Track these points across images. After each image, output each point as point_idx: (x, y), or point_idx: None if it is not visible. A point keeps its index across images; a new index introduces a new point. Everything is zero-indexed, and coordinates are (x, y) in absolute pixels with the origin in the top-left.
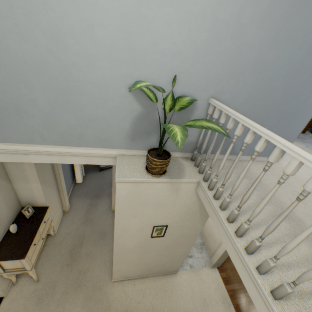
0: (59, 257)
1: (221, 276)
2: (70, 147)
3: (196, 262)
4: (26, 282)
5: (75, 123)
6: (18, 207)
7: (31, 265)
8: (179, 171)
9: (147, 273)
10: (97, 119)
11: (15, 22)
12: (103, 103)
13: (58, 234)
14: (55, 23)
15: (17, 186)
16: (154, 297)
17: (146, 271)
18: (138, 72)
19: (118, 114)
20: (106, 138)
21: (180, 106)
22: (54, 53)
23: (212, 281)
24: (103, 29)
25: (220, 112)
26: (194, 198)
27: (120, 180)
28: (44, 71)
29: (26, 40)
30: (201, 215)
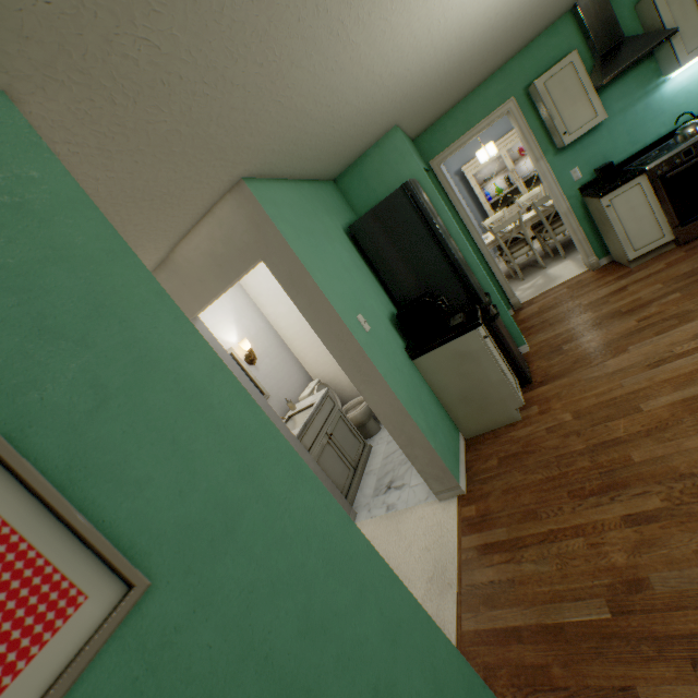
0: None
1: (458, 516)
2: None
3: (406, 496)
4: None
5: None
6: None
7: None
8: None
9: None
10: None
11: None
12: None
13: None
14: None
15: None
16: None
17: None
18: None
19: None
20: None
21: None
22: None
23: (424, 532)
24: None
25: None
26: None
27: None
28: None
29: None
30: None
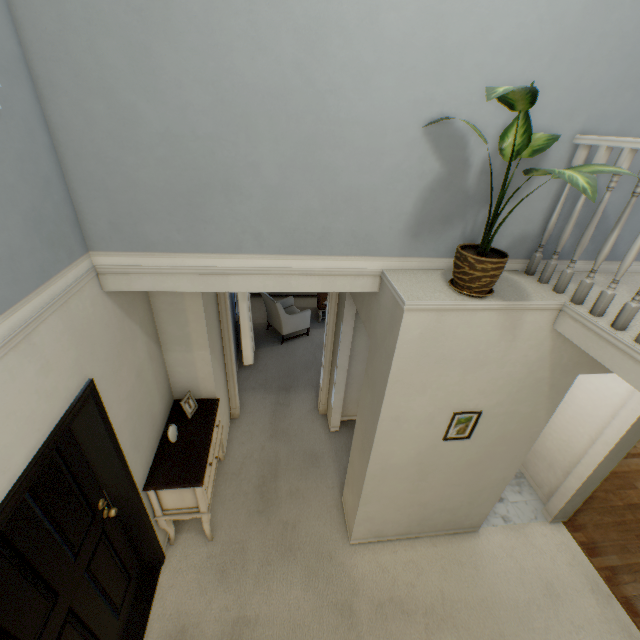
0: (241, 497)
1: (576, 540)
2: (301, 258)
3: (513, 510)
4: (191, 542)
5: (318, 206)
6: (169, 399)
7: (207, 504)
8: (515, 291)
9: (419, 529)
10: (357, 195)
11: (252, 19)
12: (373, 161)
13: (229, 458)
14: (316, 11)
15: (170, 358)
16: (441, 575)
17: (418, 523)
18: (445, 93)
19: (395, 184)
20: (366, 236)
21: (531, 147)
22: (305, 70)
23: (557, 549)
24: (394, 14)
25: (608, 156)
26: (544, 346)
27: (413, 305)
28: (282, 108)
29: (263, 51)
30: (551, 389)
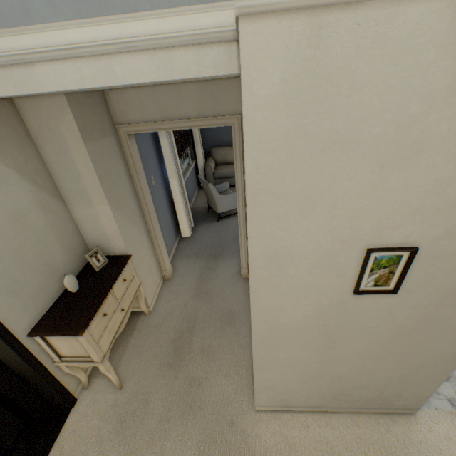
0: (156, 349)
1: None
2: (114, 21)
3: None
4: (103, 388)
5: None
6: (84, 255)
7: (102, 354)
8: None
9: (335, 403)
10: None
11: None
12: None
13: (154, 313)
14: None
15: (77, 215)
16: None
17: (333, 397)
18: None
19: None
20: None
21: None
22: None
23: None
24: None
25: None
26: None
27: None
28: None
29: None
30: None
